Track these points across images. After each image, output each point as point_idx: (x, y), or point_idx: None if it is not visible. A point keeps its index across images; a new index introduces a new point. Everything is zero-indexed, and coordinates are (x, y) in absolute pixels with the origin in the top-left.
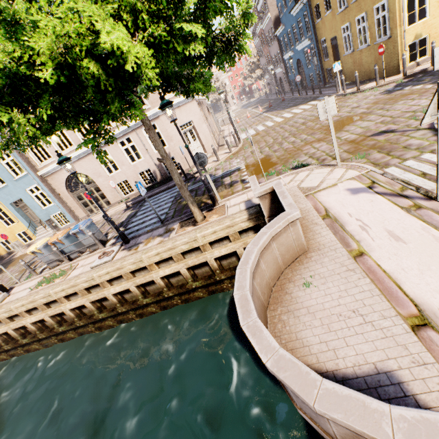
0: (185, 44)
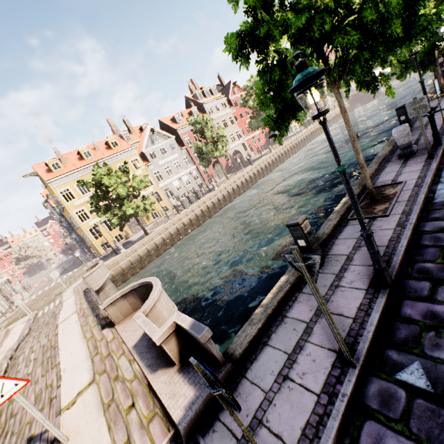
0: None
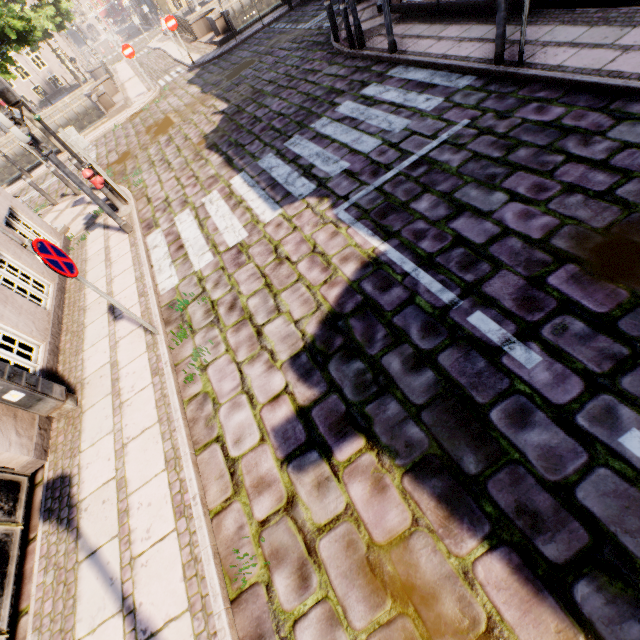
0: (58, 22)
